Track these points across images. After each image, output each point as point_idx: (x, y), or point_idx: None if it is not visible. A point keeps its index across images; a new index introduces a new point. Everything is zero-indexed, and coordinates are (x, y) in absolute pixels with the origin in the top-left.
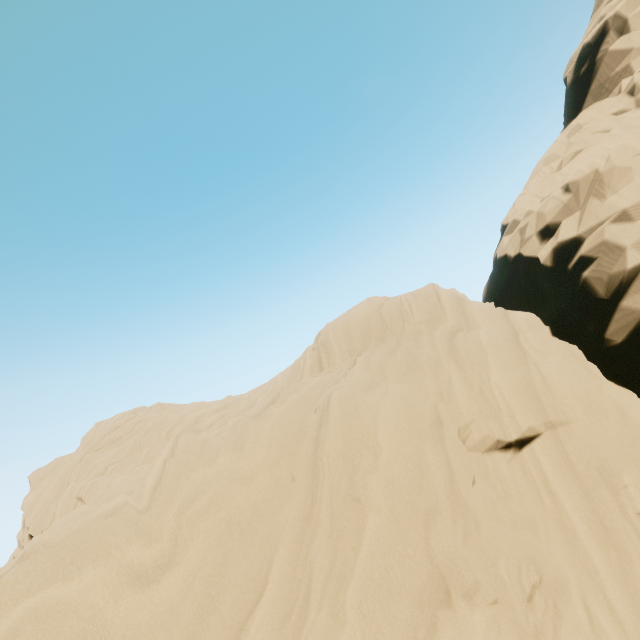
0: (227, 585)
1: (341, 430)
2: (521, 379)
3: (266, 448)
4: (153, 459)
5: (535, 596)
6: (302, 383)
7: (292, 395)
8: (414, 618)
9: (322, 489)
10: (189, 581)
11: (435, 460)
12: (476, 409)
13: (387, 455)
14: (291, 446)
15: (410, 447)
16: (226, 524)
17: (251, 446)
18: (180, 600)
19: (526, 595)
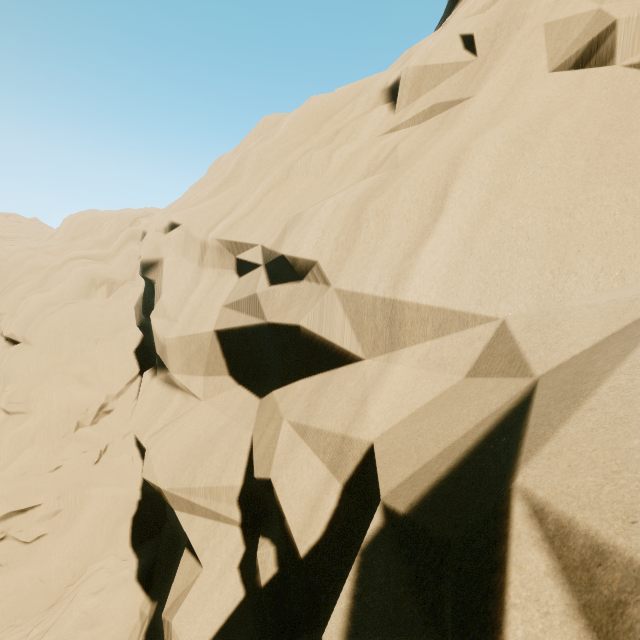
0: None
1: None
2: (43, 305)
3: None
4: None
5: None
6: None
7: None
8: None
9: None
10: None
11: None
12: (11, 308)
13: None
14: None
15: None
16: None
17: None
18: None
19: None
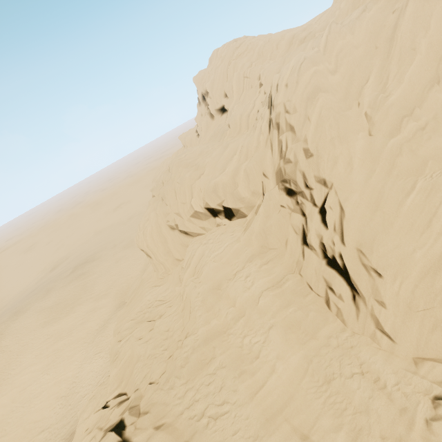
0: (355, 79)
1: (412, 19)
2: None
3: (363, 34)
4: (275, 58)
5: None
6: None
7: (374, 6)
8: (426, 84)
9: (395, 48)
10: (343, 76)
11: None
12: None
13: (432, 32)
14: (376, 33)
15: None
16: (352, 61)
17: (357, 33)
18: (341, 81)
19: None
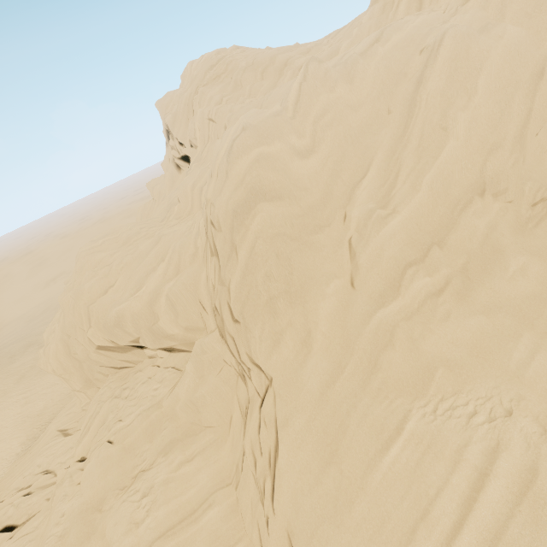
0: (345, 167)
1: (447, 71)
2: None
3: (370, 85)
4: (256, 95)
5: (538, 205)
6: (404, 22)
7: (395, 35)
8: (460, 196)
9: (416, 120)
10: (324, 162)
11: (519, 109)
12: None
13: (479, 99)
14: (391, 86)
15: (502, 94)
16: (343, 135)
17: (359, 82)
18: (320, 169)
19: (534, 202)
